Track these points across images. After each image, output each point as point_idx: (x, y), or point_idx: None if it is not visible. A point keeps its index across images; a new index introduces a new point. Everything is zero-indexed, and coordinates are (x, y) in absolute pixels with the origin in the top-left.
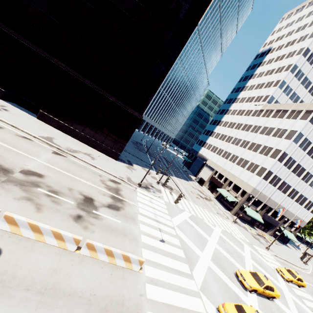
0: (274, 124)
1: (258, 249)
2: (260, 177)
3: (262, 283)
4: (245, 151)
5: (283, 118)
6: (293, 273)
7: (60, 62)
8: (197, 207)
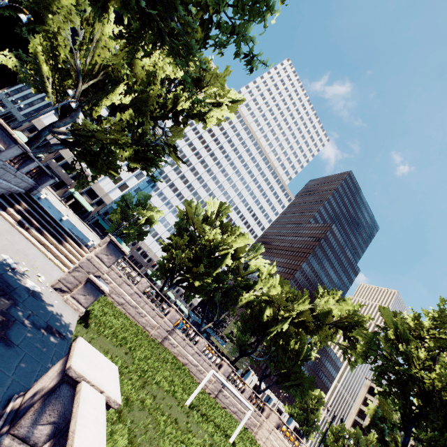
0: None
1: None
2: (51, 112)
3: None
4: None
5: None
6: None
7: None
8: None
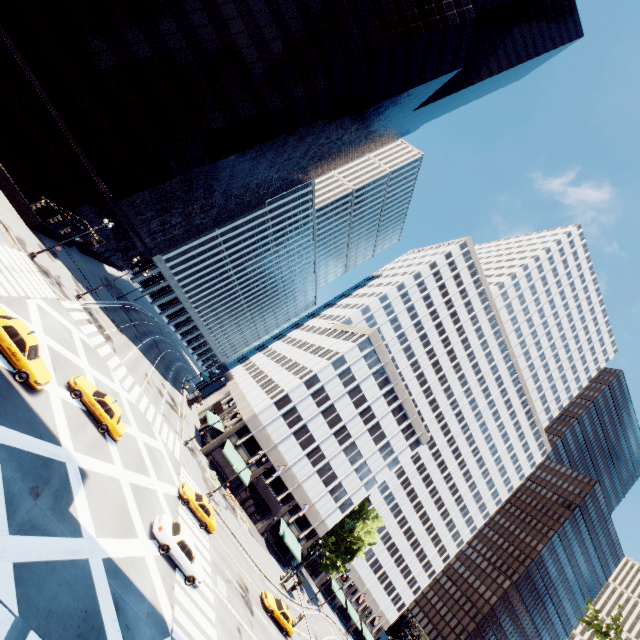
0: (329, 344)
1: (185, 474)
2: (271, 400)
3: (101, 397)
4: (281, 371)
5: (340, 339)
6: (202, 497)
7: (33, 73)
8: (125, 370)
